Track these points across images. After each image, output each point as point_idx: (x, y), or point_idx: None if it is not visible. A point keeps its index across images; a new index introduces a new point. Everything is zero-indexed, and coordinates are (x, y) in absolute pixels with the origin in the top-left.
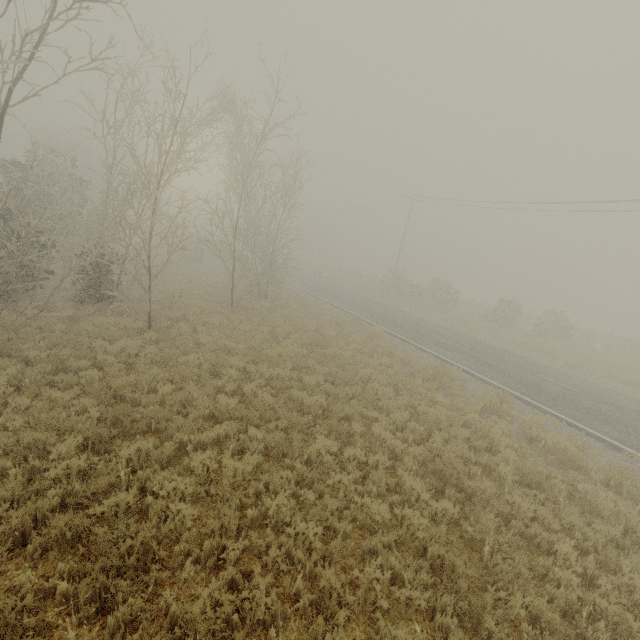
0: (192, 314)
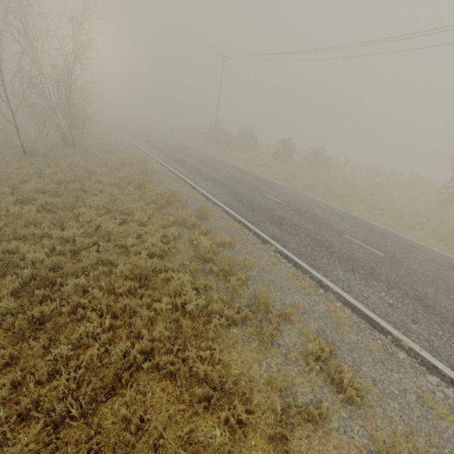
0: None
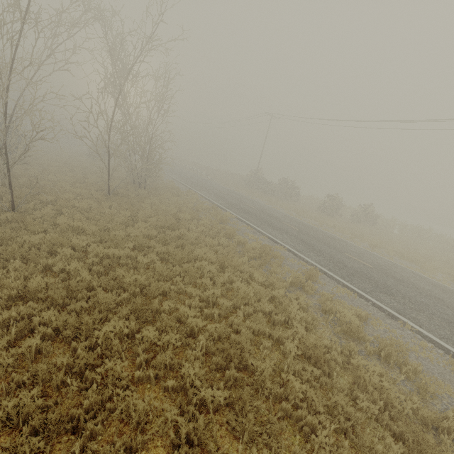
0: (66, 199)
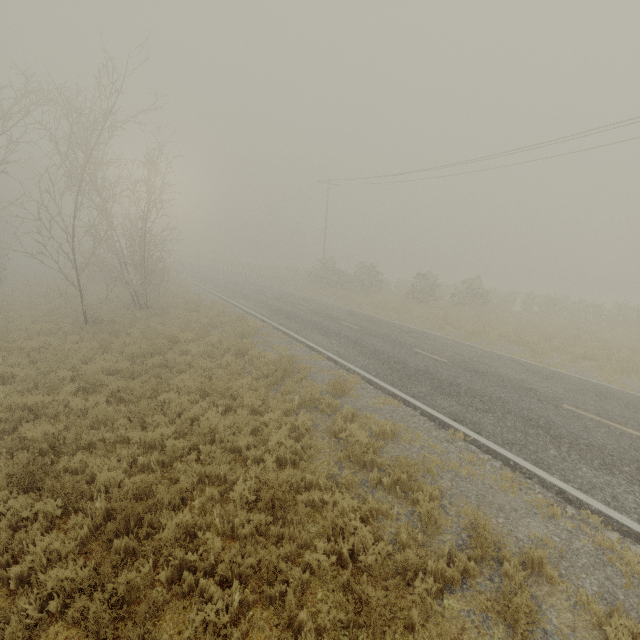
0: (13, 340)
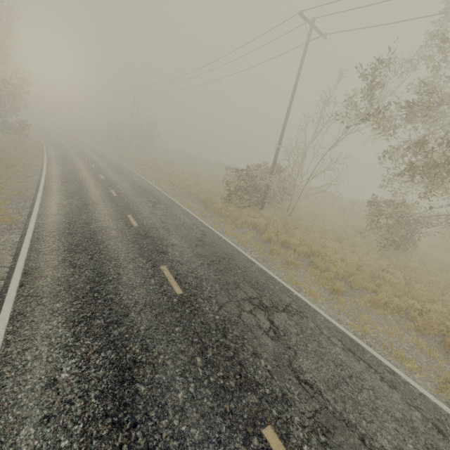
0: None
